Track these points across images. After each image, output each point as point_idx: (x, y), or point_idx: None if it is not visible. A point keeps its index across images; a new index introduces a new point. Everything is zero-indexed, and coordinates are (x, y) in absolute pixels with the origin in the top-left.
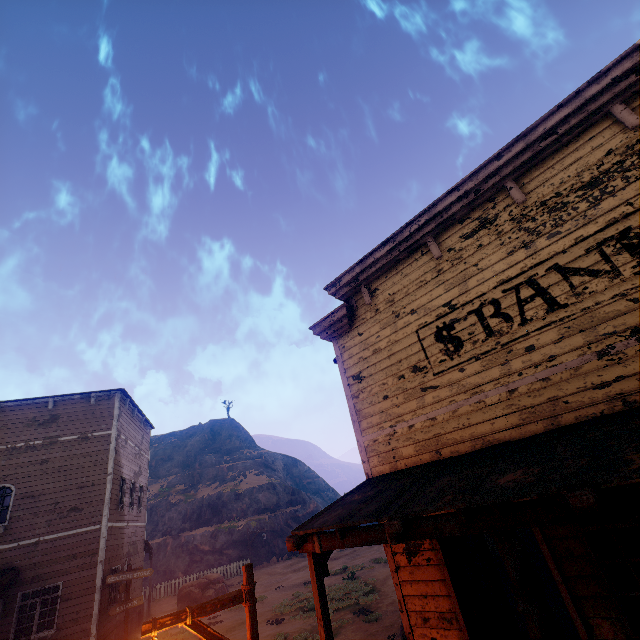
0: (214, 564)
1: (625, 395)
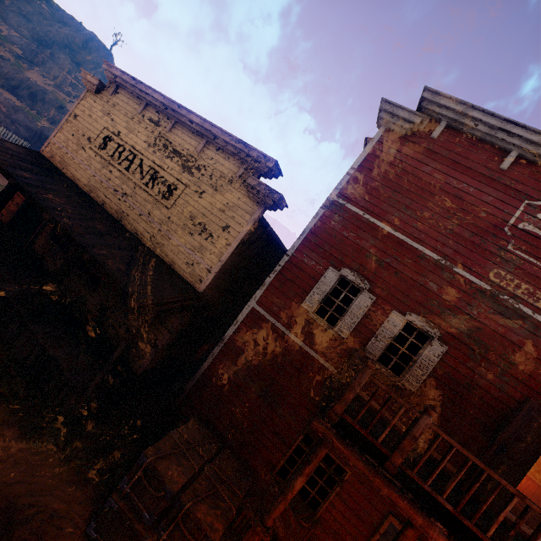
0: (2, 123)
1: (105, 203)
